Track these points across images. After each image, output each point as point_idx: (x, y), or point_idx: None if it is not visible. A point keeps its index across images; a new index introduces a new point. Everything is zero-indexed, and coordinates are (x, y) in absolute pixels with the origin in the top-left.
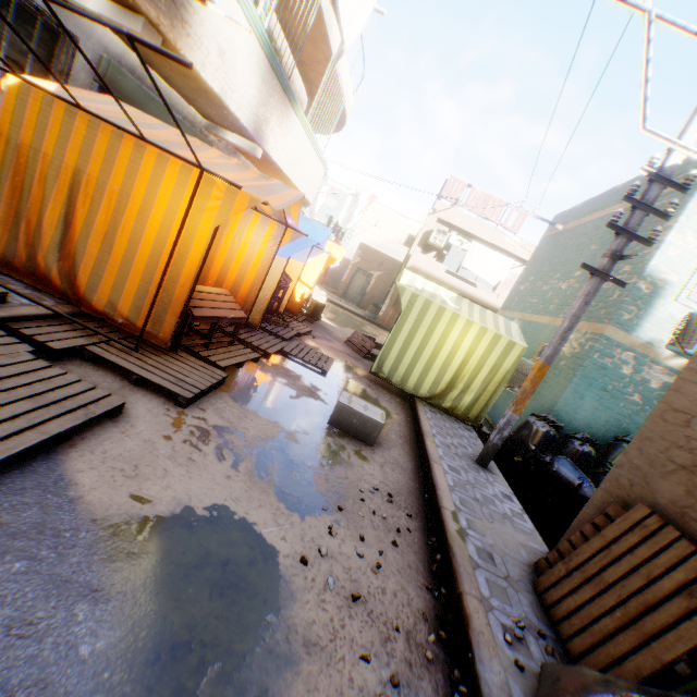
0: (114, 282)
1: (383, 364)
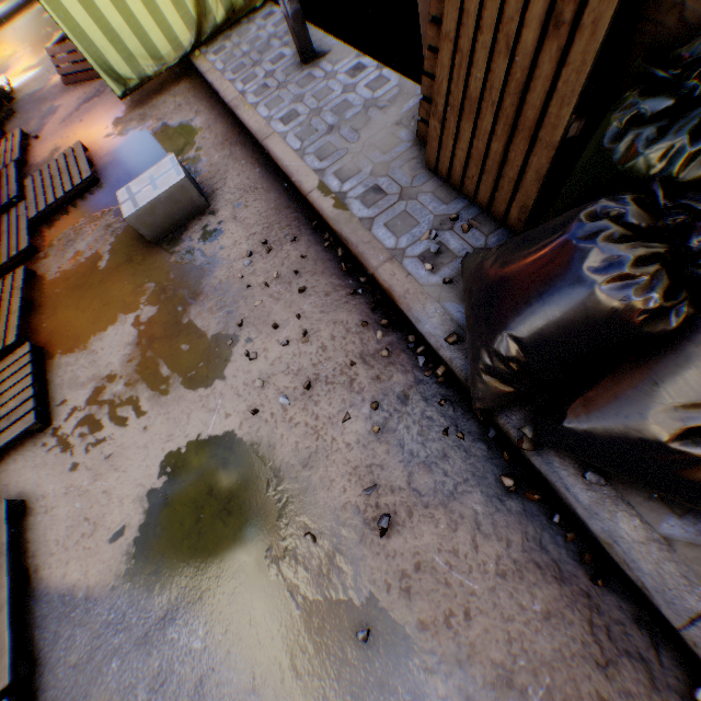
0: None
1: (113, 69)
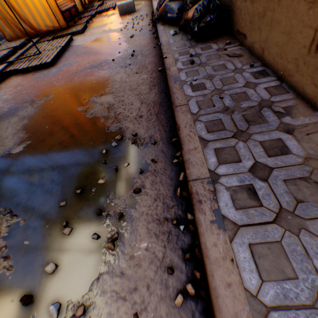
0: (40, 19)
1: None
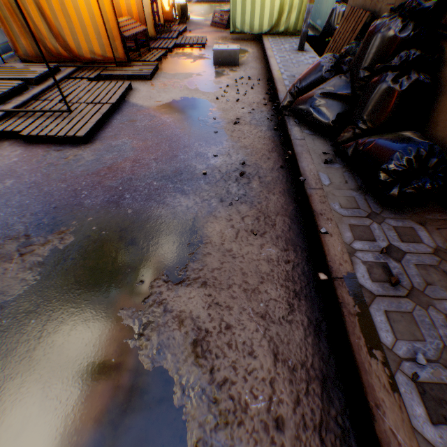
0: (84, 39)
1: (235, 23)
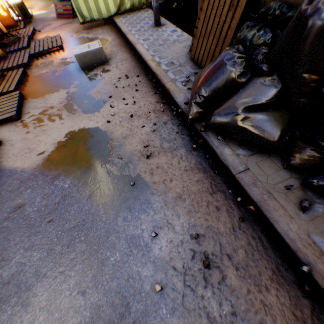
0: None
1: (81, 12)
